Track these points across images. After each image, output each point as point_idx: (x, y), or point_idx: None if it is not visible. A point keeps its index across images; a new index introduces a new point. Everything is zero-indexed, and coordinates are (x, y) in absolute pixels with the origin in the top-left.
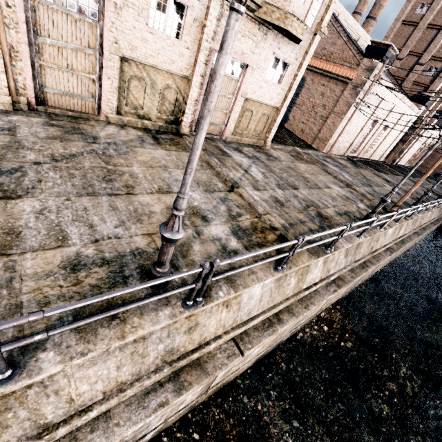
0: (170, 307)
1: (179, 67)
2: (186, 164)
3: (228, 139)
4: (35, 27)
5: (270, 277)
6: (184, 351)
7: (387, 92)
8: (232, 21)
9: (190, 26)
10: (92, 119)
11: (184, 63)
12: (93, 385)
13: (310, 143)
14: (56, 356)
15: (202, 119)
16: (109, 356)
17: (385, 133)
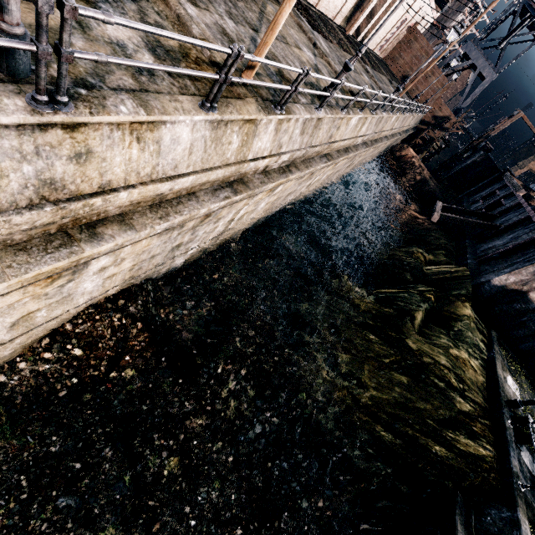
0: None
1: None
2: None
3: None
4: None
5: None
6: None
7: None
8: None
9: None
10: None
11: None
12: None
13: None
14: None
15: None
16: None
17: None
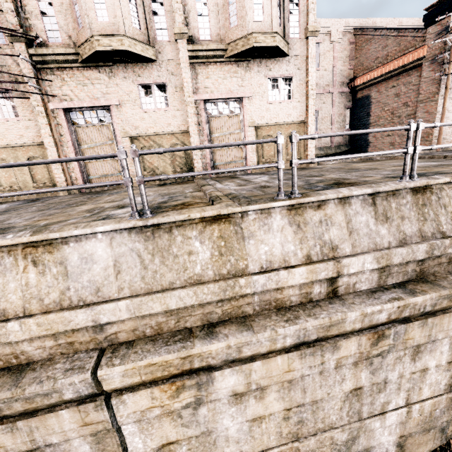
0: None
1: (176, 126)
2: None
3: (255, 171)
4: (78, 142)
5: (111, 224)
6: None
7: None
8: None
9: (174, 94)
10: (120, 188)
11: (179, 121)
12: None
13: None
14: None
15: None
16: None
17: None
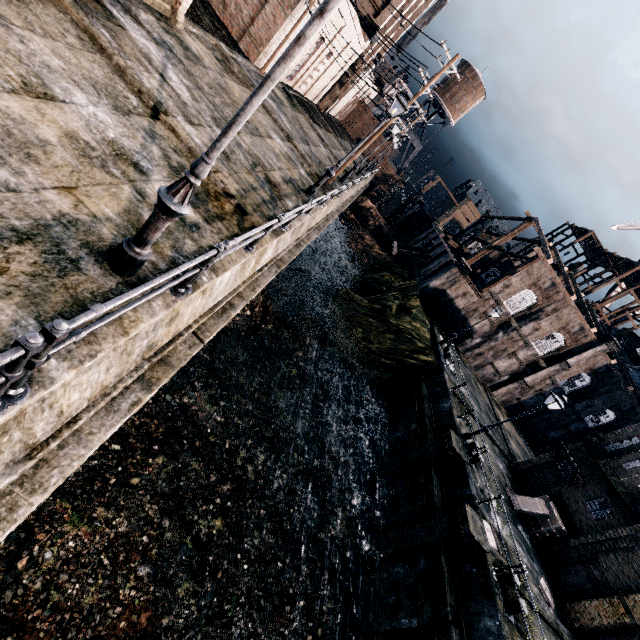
0: (161, 297)
1: None
2: (229, 125)
3: None
4: None
5: (243, 259)
6: (160, 345)
7: None
8: None
9: None
10: None
11: None
12: (83, 393)
13: (236, 37)
14: (62, 362)
15: (271, 82)
16: (104, 358)
17: (328, 64)
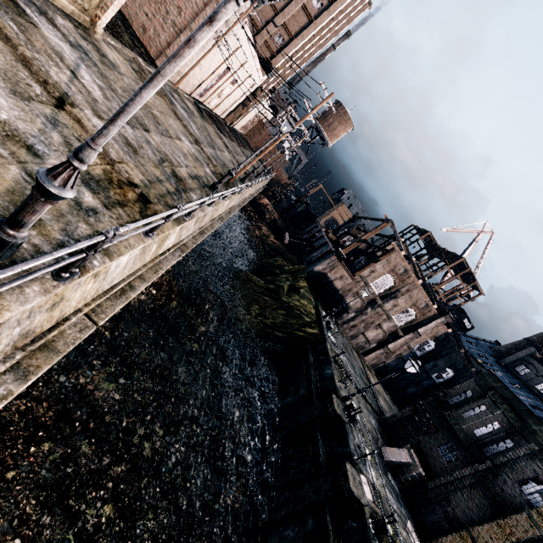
0: (38, 282)
1: None
2: (117, 113)
3: None
4: None
5: (142, 244)
6: (40, 332)
7: (246, 41)
8: (230, 9)
9: None
10: None
11: None
12: None
13: (153, 56)
14: None
15: (161, 77)
16: None
17: (233, 88)
